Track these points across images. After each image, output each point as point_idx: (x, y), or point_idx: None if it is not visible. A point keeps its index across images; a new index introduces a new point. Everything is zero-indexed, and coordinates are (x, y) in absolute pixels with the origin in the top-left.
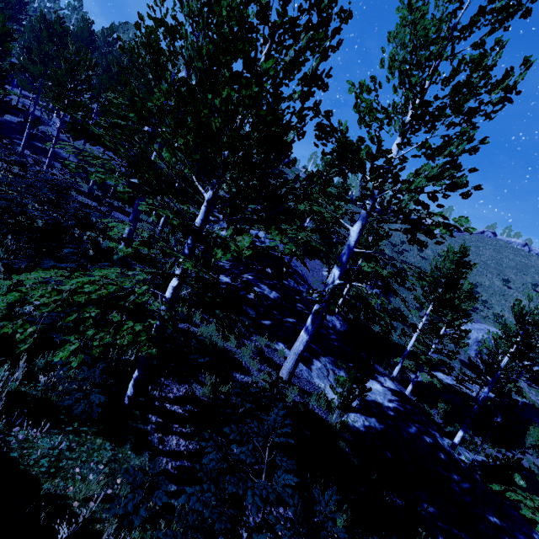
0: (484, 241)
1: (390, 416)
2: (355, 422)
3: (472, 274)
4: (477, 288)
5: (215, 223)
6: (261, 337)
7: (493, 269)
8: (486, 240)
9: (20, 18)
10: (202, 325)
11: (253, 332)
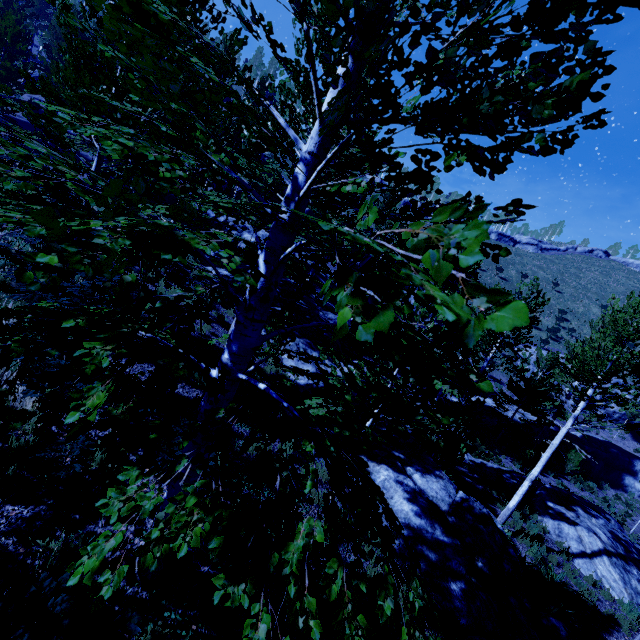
0: (591, 261)
1: (345, 386)
2: (298, 379)
3: (563, 299)
4: (568, 315)
5: (243, 229)
6: (230, 310)
7: (592, 295)
8: (593, 260)
9: (48, 14)
10: (161, 285)
11: (227, 308)
